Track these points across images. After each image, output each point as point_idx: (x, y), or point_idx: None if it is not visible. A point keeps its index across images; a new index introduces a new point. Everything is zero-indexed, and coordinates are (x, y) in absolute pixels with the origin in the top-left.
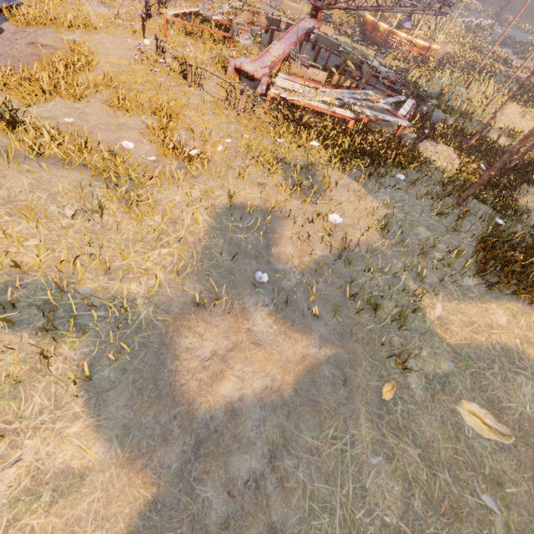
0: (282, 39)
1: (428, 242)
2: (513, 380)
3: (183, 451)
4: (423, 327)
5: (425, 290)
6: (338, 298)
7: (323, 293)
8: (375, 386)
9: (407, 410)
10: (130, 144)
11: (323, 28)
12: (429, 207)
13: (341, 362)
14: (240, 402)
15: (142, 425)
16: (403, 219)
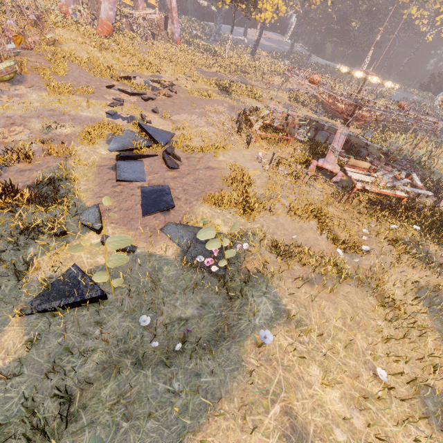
0: (334, 142)
1: None
2: None
3: None
4: None
5: None
6: None
7: None
8: None
9: None
10: (338, 251)
11: (304, 110)
12: None
13: None
14: None
15: None
16: None
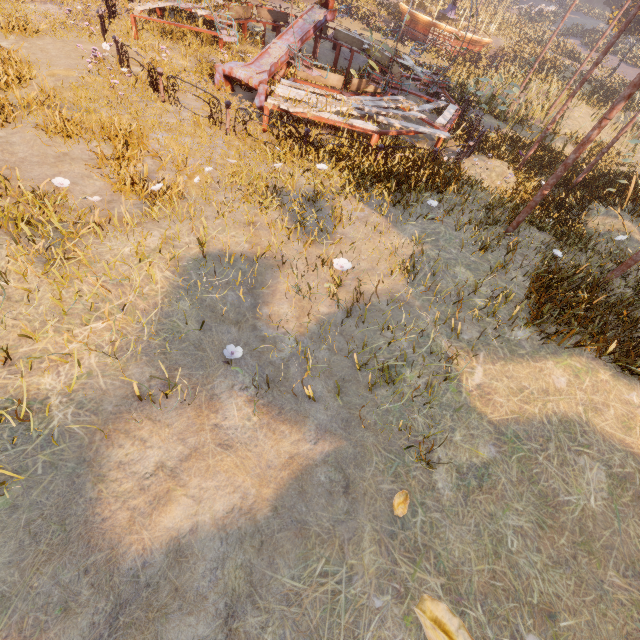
0: (284, 36)
1: (467, 286)
2: (574, 464)
3: (92, 624)
4: (457, 401)
5: (460, 351)
6: (346, 370)
7: (326, 364)
8: (388, 491)
9: (430, 521)
10: (65, 181)
11: (348, 23)
12: (469, 240)
13: (344, 460)
14: (191, 535)
15: (31, 590)
16: (437, 257)
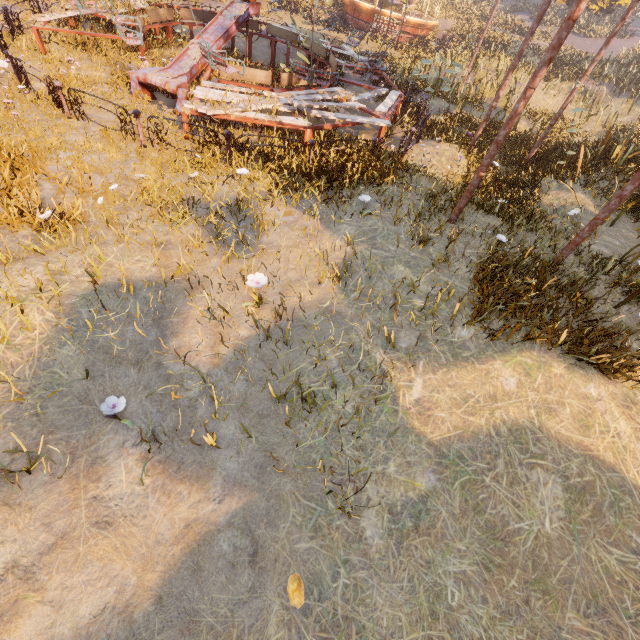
0: (204, 35)
1: (405, 285)
2: (526, 480)
3: None
4: (393, 423)
5: (392, 365)
6: (264, 402)
7: (242, 399)
8: (305, 551)
9: (354, 584)
10: None
11: (289, 18)
12: (407, 234)
13: (254, 518)
14: None
15: None
16: (373, 257)
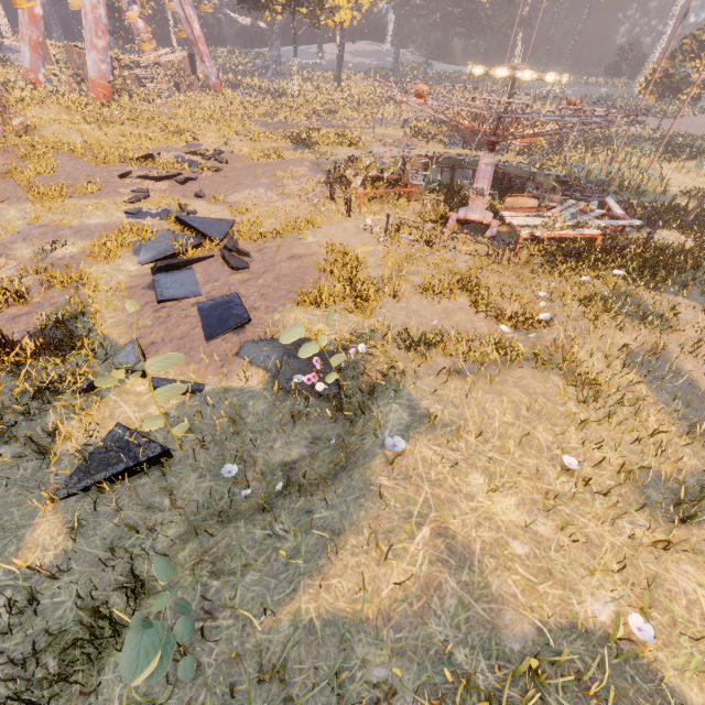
0: (478, 180)
1: None
2: None
3: None
4: None
5: None
6: None
7: None
8: None
9: None
10: (503, 327)
11: (431, 147)
12: None
13: None
14: None
15: None
16: None
